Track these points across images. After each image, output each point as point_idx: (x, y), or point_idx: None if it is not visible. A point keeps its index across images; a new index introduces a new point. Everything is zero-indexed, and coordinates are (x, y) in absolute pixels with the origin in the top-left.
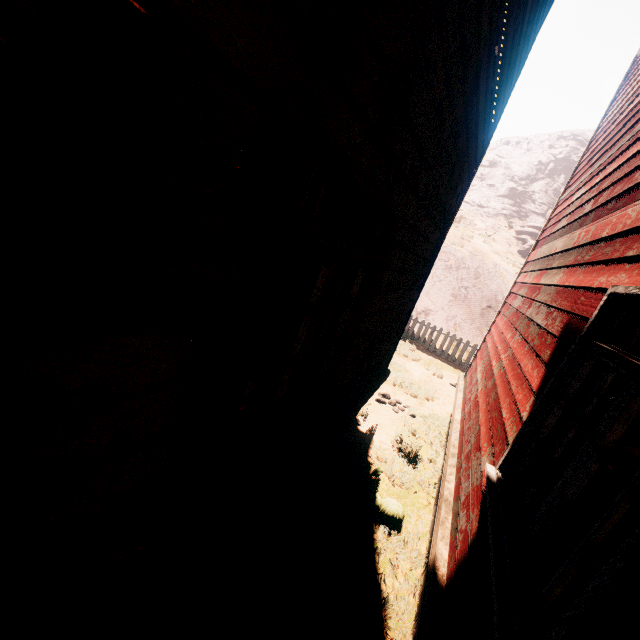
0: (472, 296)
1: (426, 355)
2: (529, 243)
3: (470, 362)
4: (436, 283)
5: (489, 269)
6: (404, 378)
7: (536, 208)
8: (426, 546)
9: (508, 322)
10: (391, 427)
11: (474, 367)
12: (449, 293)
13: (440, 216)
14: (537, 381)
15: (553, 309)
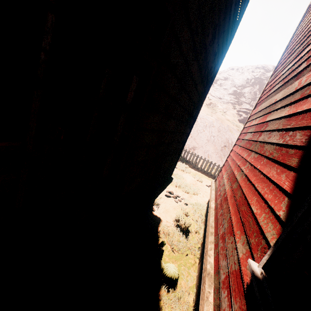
0: (217, 140)
1: (193, 170)
2: (243, 116)
3: (216, 174)
4: (199, 134)
5: (225, 127)
6: (182, 182)
7: (246, 100)
8: (193, 297)
9: (243, 148)
10: (173, 211)
11: (221, 176)
12: (205, 139)
13: (205, 72)
14: (289, 184)
15: (287, 130)
